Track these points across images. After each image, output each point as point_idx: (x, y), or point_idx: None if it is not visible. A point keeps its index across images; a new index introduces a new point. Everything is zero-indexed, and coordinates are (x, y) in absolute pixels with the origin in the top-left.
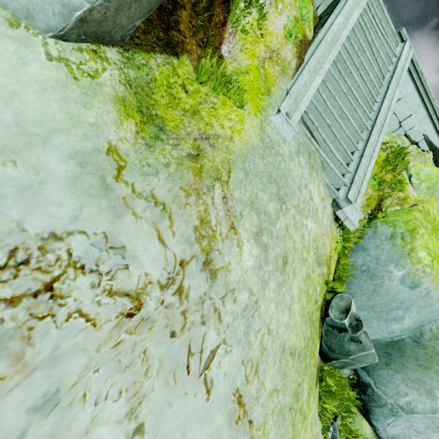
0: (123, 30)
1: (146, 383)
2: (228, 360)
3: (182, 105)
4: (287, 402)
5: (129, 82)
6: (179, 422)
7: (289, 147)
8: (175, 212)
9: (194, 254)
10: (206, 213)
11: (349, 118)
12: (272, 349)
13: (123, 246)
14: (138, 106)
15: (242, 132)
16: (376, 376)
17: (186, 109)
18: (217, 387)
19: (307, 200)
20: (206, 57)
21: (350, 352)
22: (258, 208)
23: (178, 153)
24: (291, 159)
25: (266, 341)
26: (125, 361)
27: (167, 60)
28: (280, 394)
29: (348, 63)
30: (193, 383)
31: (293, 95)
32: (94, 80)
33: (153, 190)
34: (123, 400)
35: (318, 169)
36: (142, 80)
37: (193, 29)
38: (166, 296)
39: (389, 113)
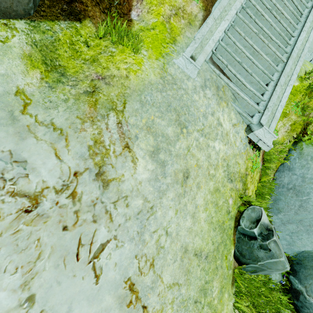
0: (22, 4)
1: (39, 263)
2: (119, 253)
3: (83, 56)
4: (192, 296)
5: (35, 43)
6: (66, 298)
7: (193, 83)
8: (71, 135)
9: (87, 167)
10: (100, 136)
11: (261, 54)
12: (171, 248)
13: (25, 160)
14: (43, 60)
15: (138, 71)
16: (308, 285)
17: (87, 59)
18: (107, 274)
19: (214, 126)
20: (113, 21)
21: (258, 259)
22: (155, 132)
23: (76, 91)
24: (195, 92)
25: (164, 241)
26: (22, 245)
27: (70, 24)
28: (182, 287)
29: (258, 7)
30: (81, 268)
31: (198, 40)
32: (5, 44)
33: (53, 119)
34: (19, 275)
35: (228, 99)
36: (47, 41)
37: (96, 0)
38: (60, 199)
39: (307, 44)
